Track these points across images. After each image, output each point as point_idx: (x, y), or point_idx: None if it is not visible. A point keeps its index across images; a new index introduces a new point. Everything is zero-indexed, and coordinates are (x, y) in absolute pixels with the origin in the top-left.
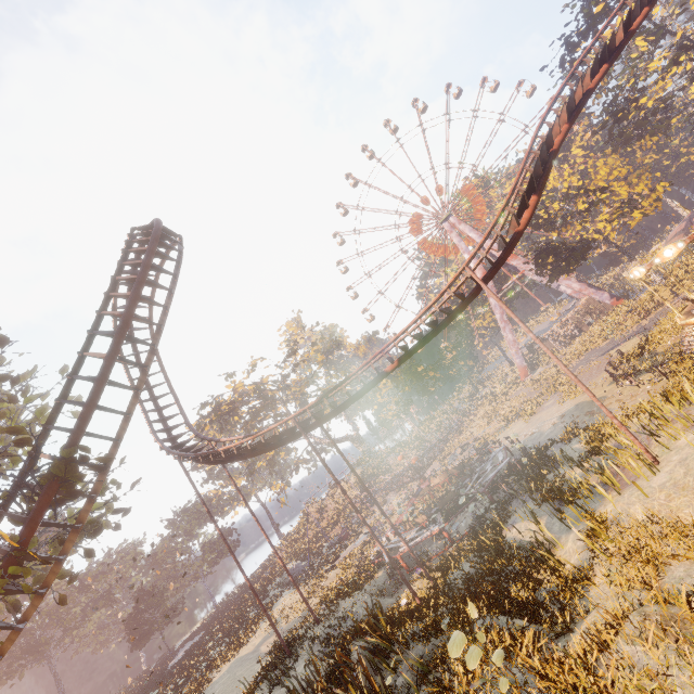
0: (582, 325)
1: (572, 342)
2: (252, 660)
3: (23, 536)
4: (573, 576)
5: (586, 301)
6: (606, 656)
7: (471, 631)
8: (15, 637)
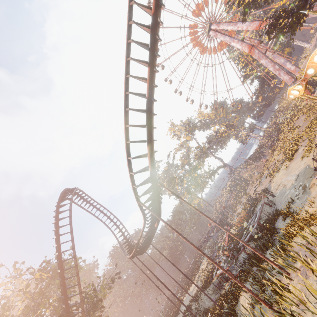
0: None
1: None
2: (190, 298)
3: None
4: None
5: None
6: None
7: None
8: None
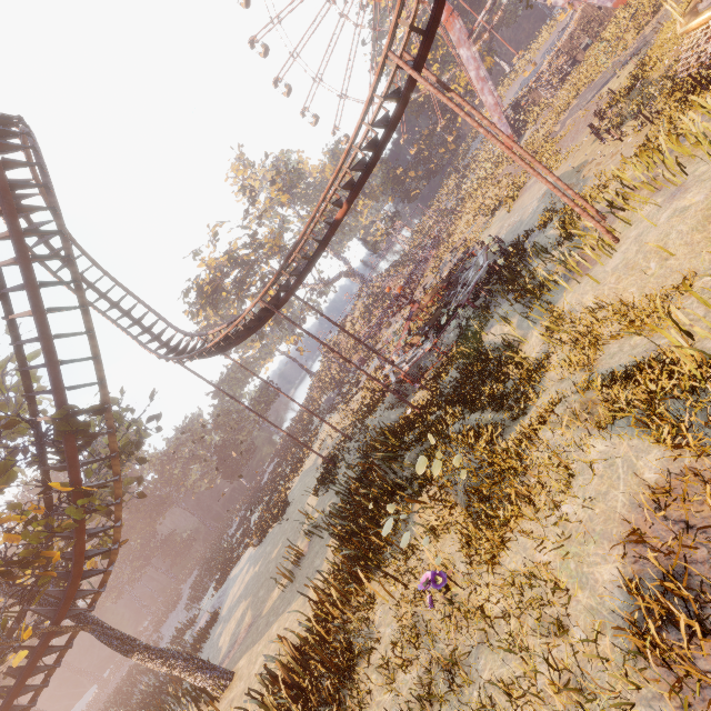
0: (577, 53)
1: (563, 83)
2: (313, 471)
3: (73, 478)
4: (533, 366)
5: (581, 13)
6: (534, 442)
7: (446, 436)
8: (119, 530)
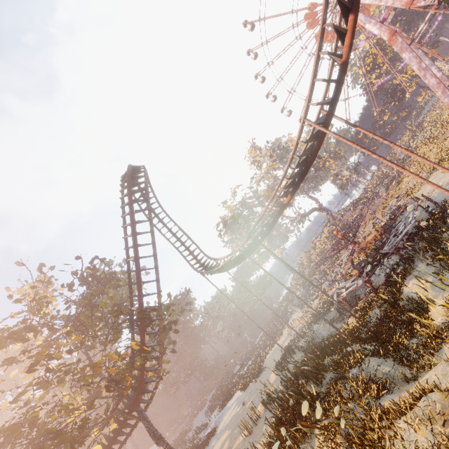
0: None
1: None
2: (280, 350)
3: (141, 341)
4: (435, 332)
5: None
6: (397, 424)
7: (345, 377)
8: (160, 371)
